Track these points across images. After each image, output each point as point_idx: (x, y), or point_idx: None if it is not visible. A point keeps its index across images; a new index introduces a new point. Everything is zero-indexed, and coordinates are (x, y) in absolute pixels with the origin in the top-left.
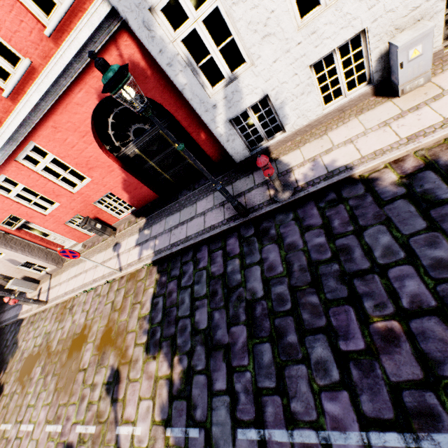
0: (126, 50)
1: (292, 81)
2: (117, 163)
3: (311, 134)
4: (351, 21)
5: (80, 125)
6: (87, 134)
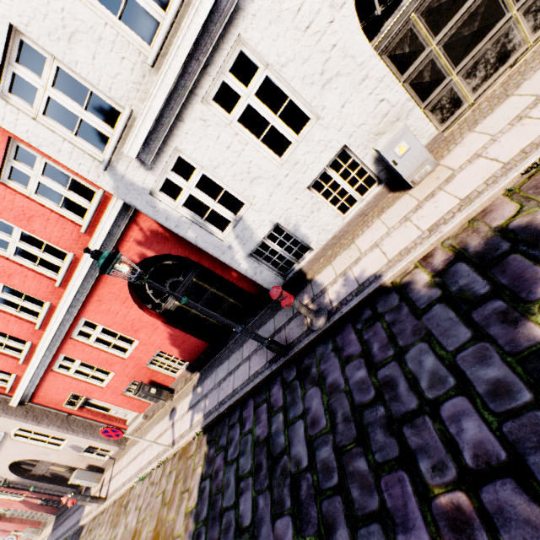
0: (145, 223)
1: (296, 205)
2: (160, 319)
3: (340, 245)
4: (327, 144)
5: (120, 293)
6: (127, 299)
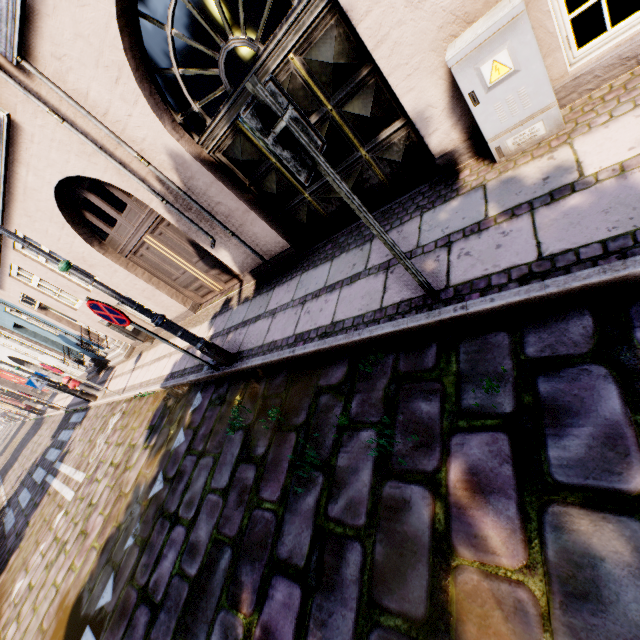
0: None
1: None
2: None
3: None
4: None
5: None
6: None
